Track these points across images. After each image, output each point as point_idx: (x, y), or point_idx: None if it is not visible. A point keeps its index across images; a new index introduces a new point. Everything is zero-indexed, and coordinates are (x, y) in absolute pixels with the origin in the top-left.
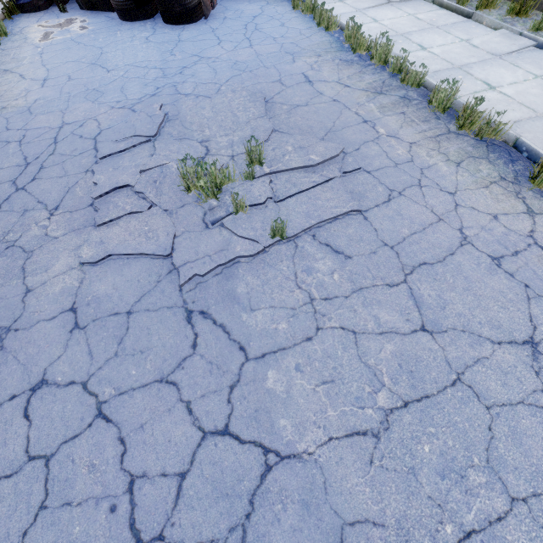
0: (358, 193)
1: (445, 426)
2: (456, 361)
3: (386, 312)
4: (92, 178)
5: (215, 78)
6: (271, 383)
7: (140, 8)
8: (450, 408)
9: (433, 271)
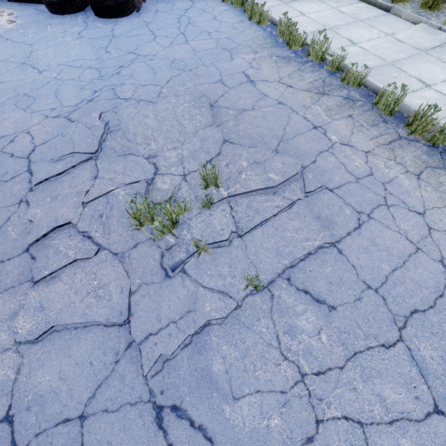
0: (326, 219)
1: None
2: None
3: (390, 388)
4: (26, 212)
5: (154, 79)
6: None
7: (69, 1)
8: None
9: (428, 322)
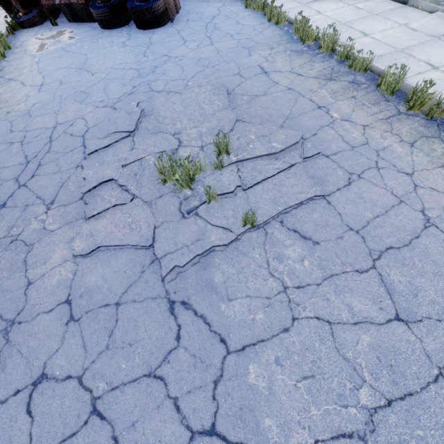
0: (319, 178)
1: (434, 428)
2: (436, 353)
3: (359, 300)
4: (81, 173)
5: (182, 75)
6: (253, 379)
7: (117, 18)
8: (435, 408)
9: (401, 256)
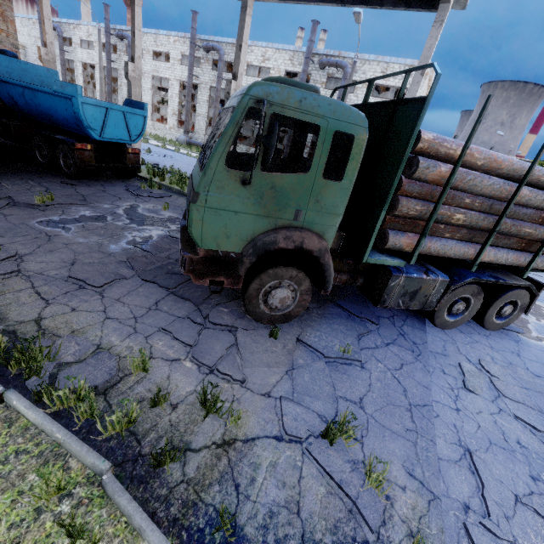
0: None
1: None
2: None
3: None
4: None
5: None
6: None
7: None
8: None
9: None
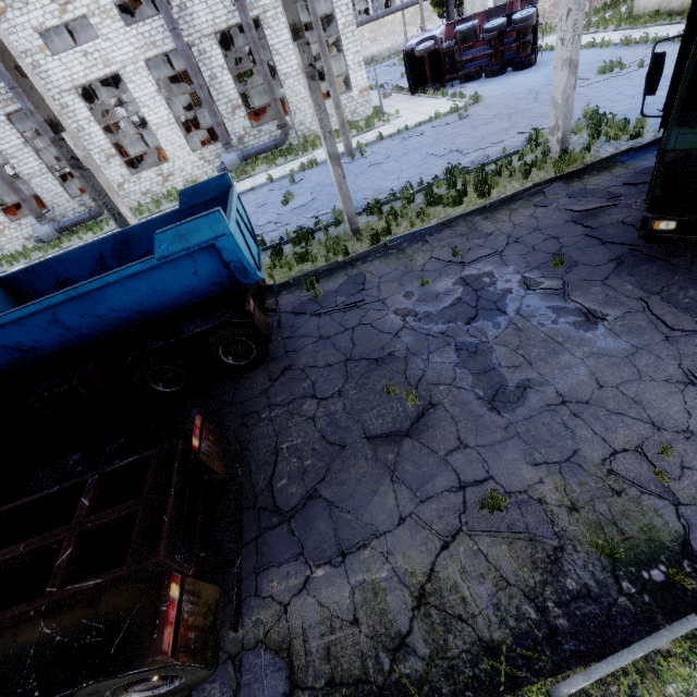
0: None
1: None
2: None
3: None
4: None
5: None
6: None
7: (503, 70)
8: None
9: None
